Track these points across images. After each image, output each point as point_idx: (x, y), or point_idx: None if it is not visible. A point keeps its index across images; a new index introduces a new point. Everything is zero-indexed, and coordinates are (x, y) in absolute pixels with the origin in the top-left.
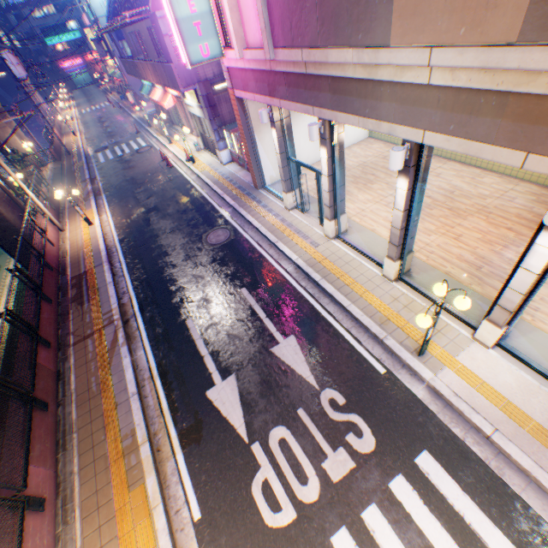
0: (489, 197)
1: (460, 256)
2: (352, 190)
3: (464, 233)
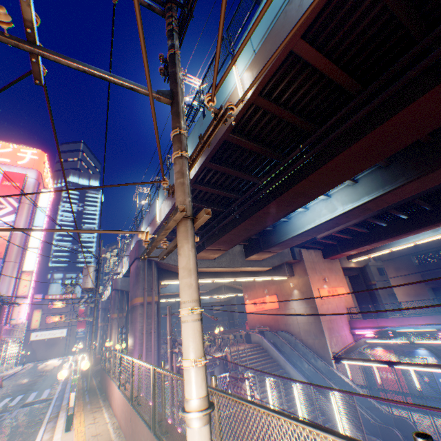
0: None
1: None
2: None
3: None
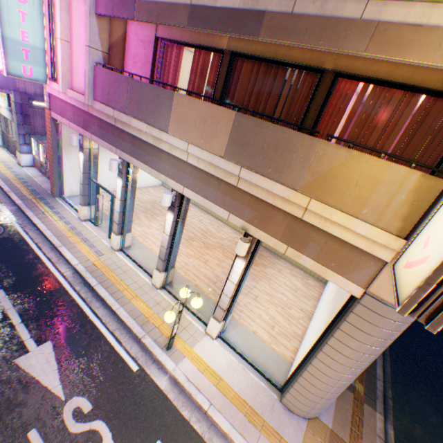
0: (225, 239)
1: (205, 273)
2: (142, 216)
3: (210, 258)
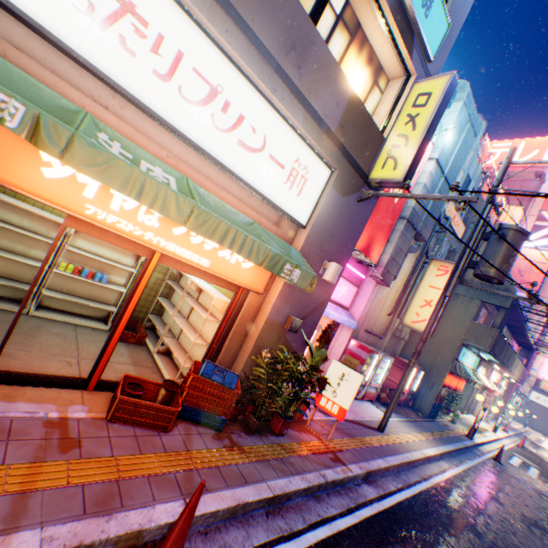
0: None
1: None
2: None
3: None
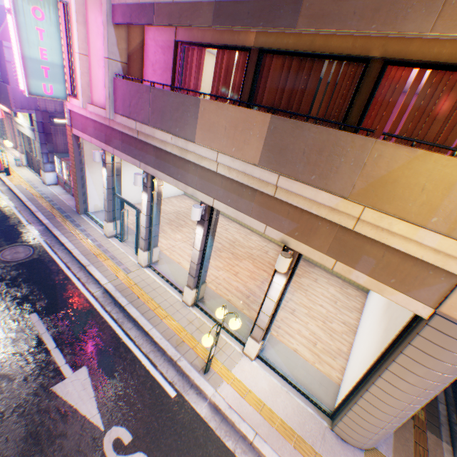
0: (254, 249)
1: (237, 287)
2: (167, 229)
3: (240, 271)
